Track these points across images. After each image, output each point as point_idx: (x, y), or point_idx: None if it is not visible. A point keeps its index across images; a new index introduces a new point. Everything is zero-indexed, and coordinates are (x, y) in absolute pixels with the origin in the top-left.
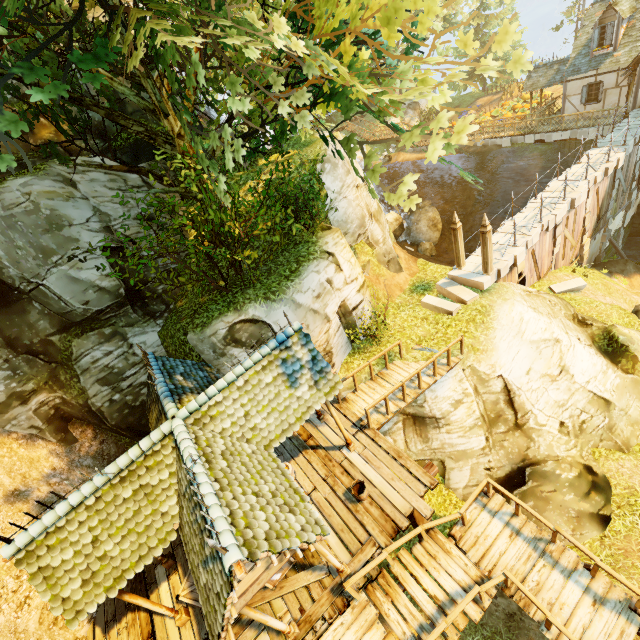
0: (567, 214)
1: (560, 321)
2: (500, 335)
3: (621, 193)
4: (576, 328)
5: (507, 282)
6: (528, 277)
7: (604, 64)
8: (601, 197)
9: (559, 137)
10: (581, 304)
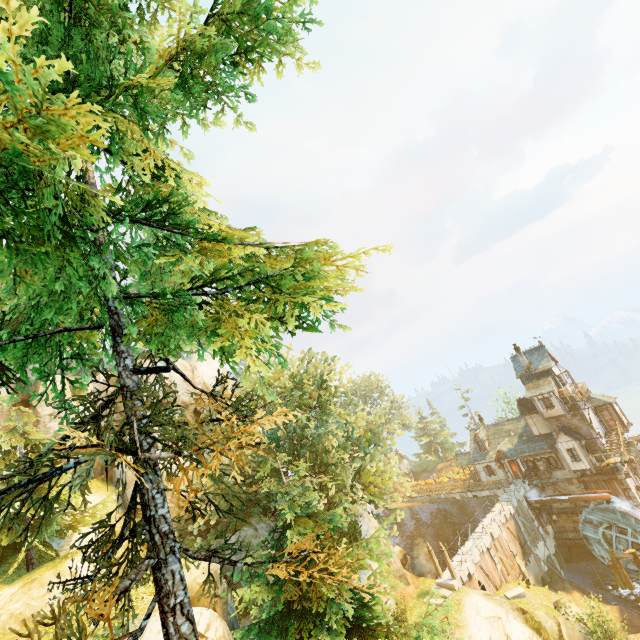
0: (493, 542)
1: (504, 609)
2: (468, 615)
3: (530, 529)
4: (515, 614)
5: (471, 587)
6: (487, 586)
7: (487, 457)
8: (514, 531)
9: (484, 494)
10: (524, 604)
